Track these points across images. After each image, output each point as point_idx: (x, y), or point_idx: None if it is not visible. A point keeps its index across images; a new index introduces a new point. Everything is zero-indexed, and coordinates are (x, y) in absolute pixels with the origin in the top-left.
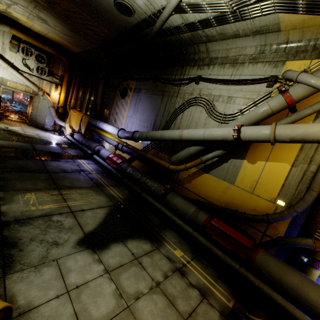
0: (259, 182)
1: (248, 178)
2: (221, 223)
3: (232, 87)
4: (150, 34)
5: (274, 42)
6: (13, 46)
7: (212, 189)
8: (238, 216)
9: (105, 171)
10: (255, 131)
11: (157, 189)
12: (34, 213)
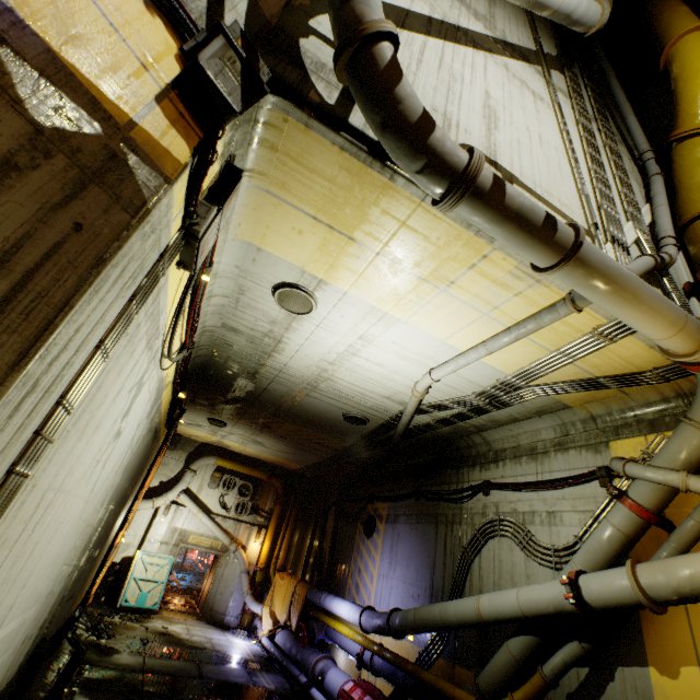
0: None
1: None
2: None
3: (546, 494)
4: (395, 437)
5: (574, 419)
6: (214, 480)
7: None
8: None
9: None
10: (604, 583)
11: None
12: None
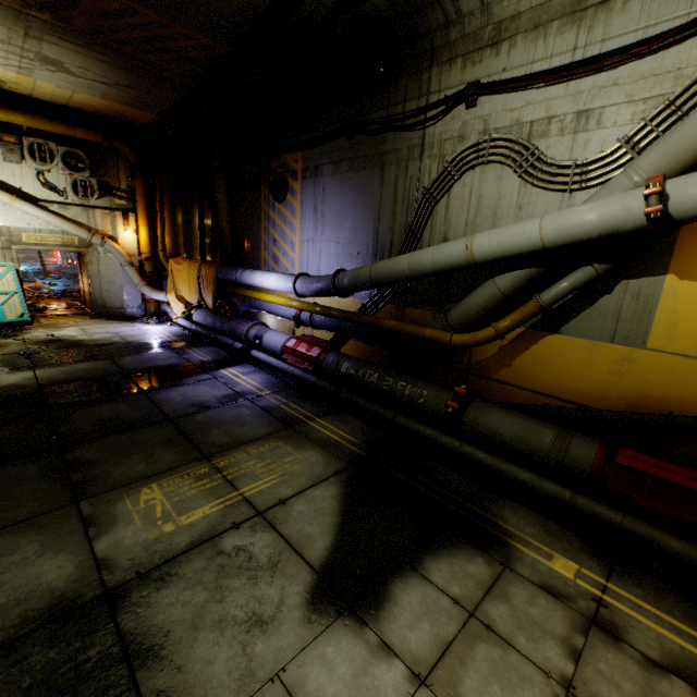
0: None
1: (690, 321)
2: (648, 460)
3: (583, 84)
4: (322, 7)
5: None
6: (9, 148)
7: (580, 371)
8: (682, 429)
9: (289, 384)
10: None
11: (432, 402)
12: (174, 541)
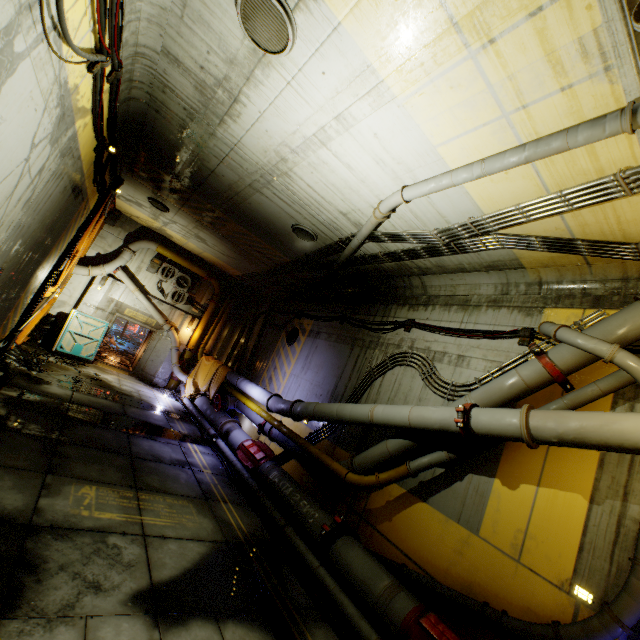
0: (529, 534)
1: (506, 521)
2: (445, 629)
3: (463, 341)
4: (338, 262)
5: (520, 281)
6: (153, 265)
7: (435, 542)
8: (489, 619)
9: (228, 472)
10: (494, 418)
11: (318, 524)
12: (83, 521)
